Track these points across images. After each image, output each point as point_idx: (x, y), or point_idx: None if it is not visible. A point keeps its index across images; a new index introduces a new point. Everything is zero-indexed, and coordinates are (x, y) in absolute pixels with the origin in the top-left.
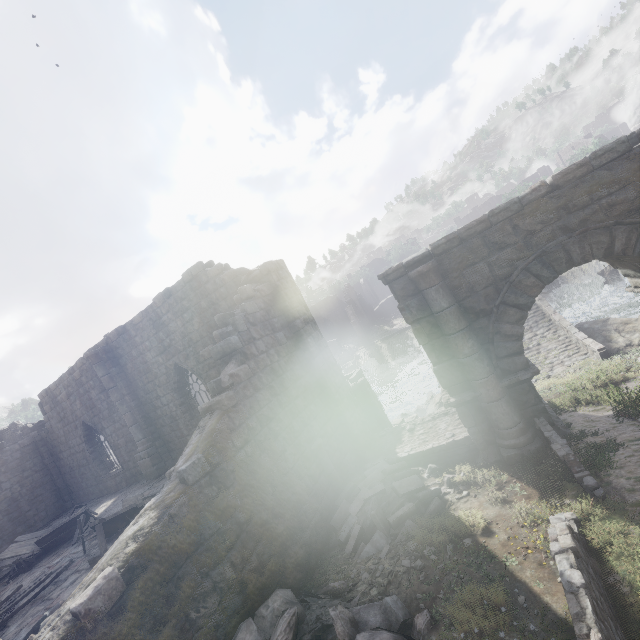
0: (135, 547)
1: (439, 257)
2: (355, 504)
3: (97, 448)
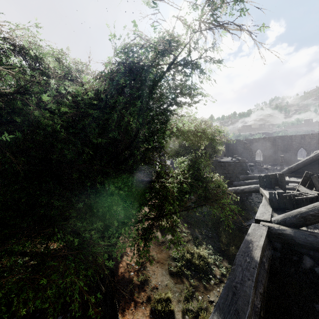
0: None
1: None
2: None
3: (255, 154)
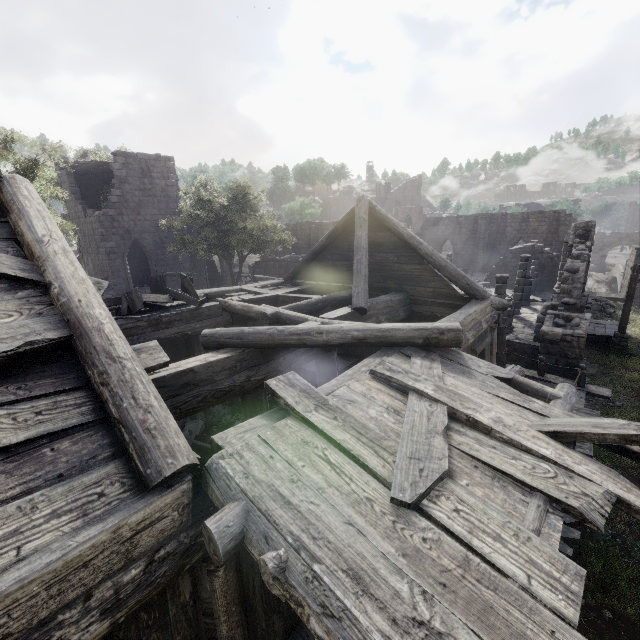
0: None
1: None
2: None
3: (441, 250)
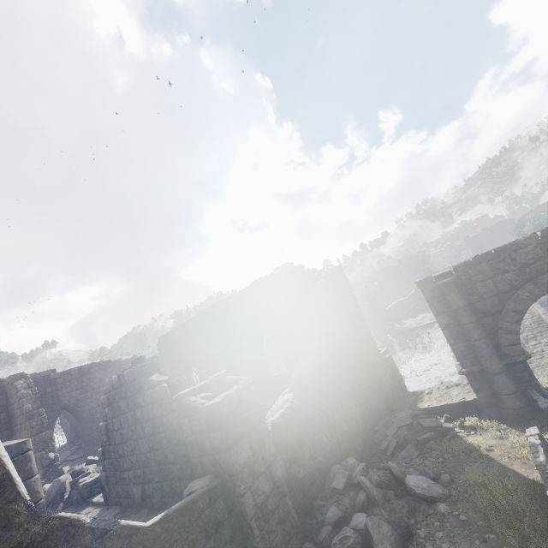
0: (288, 405)
1: (458, 274)
2: (391, 430)
3: (190, 379)
